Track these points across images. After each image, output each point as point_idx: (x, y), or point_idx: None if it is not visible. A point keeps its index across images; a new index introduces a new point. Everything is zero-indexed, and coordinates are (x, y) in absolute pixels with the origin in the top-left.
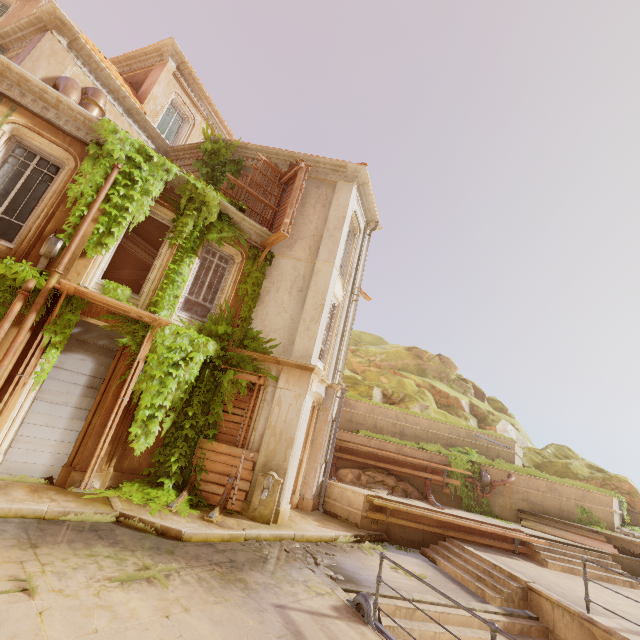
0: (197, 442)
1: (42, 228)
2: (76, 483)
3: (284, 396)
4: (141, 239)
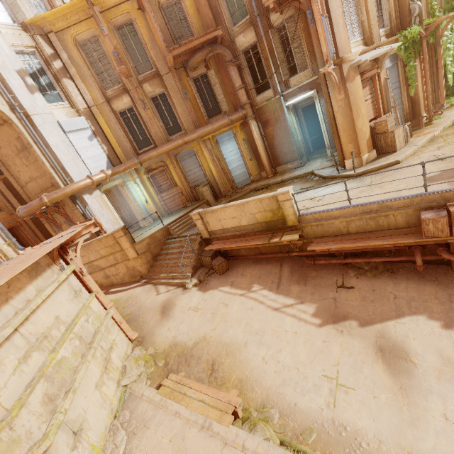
0: None
1: (397, 6)
2: (439, 107)
3: None
4: None
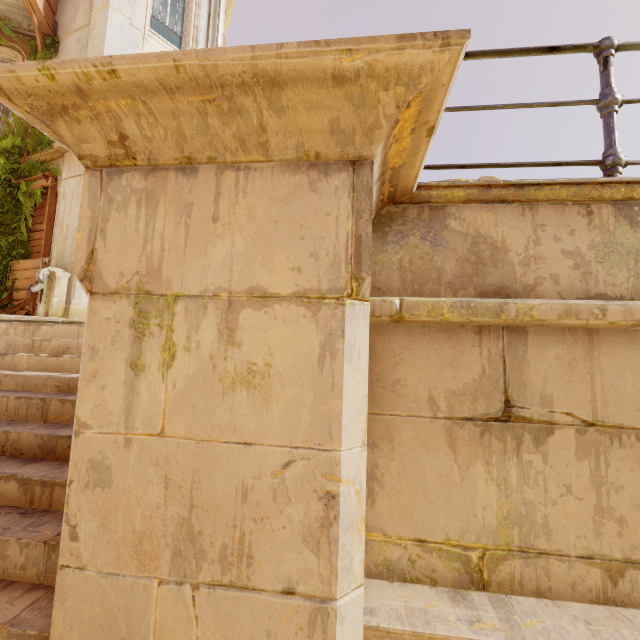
0: (8, 266)
1: None
2: None
3: (68, 187)
4: None
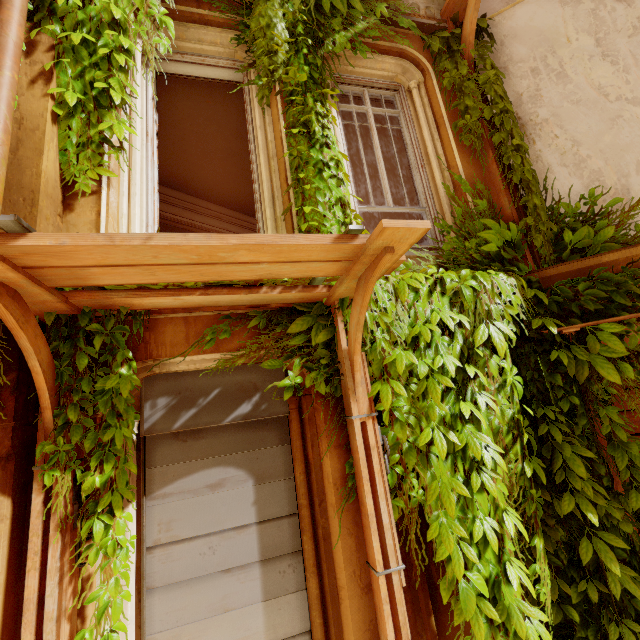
0: None
1: None
2: None
3: None
4: (221, 208)
